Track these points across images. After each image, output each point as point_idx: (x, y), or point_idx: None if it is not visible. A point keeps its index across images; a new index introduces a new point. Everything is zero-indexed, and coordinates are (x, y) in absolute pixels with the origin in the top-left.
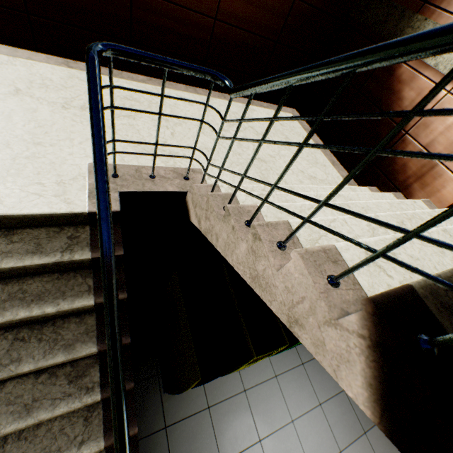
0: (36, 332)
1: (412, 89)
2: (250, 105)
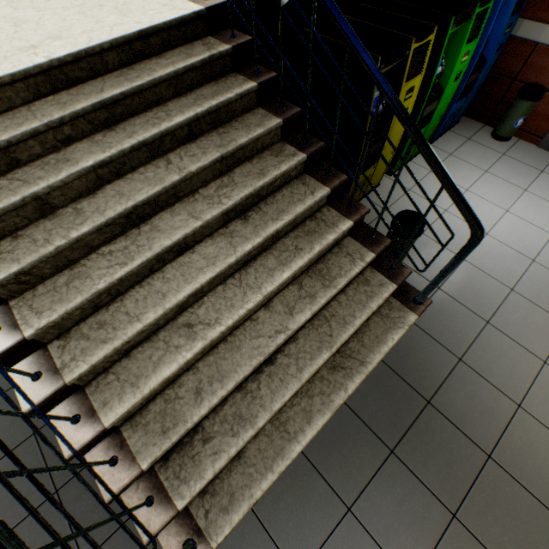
0: (229, 128)
1: None
2: None
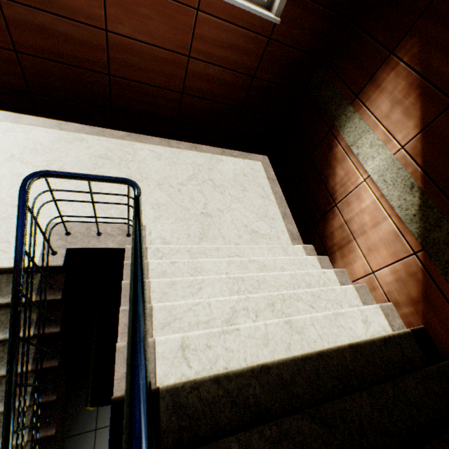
0: None
1: (342, 168)
2: (219, 155)
